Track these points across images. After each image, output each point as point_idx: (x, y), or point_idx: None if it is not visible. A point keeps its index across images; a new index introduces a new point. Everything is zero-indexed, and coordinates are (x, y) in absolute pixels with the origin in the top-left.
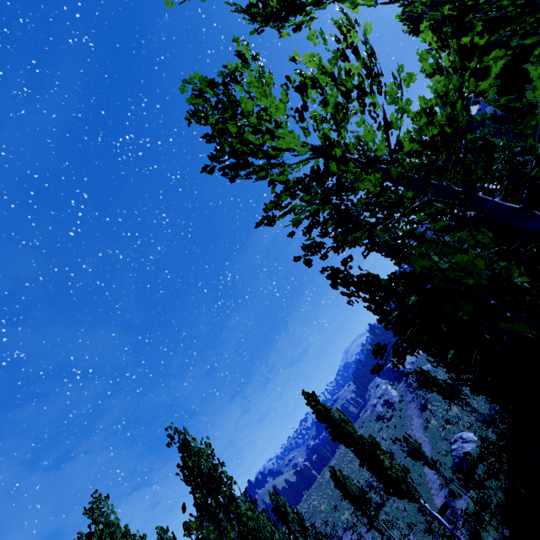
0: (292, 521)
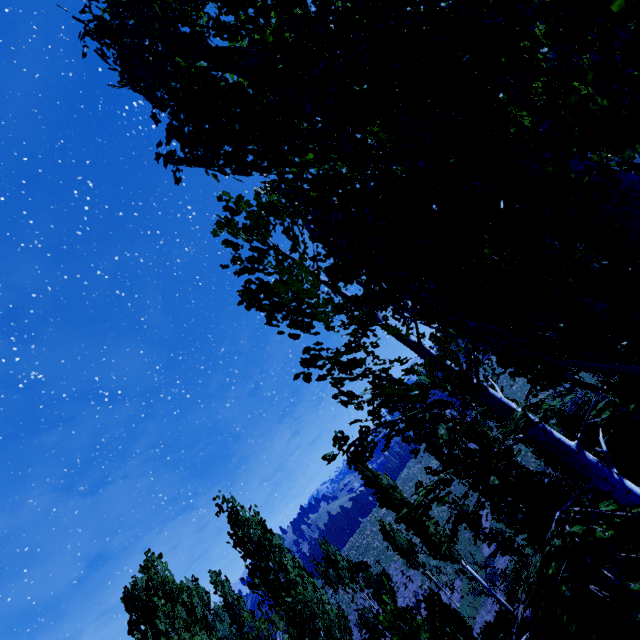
0: (342, 568)
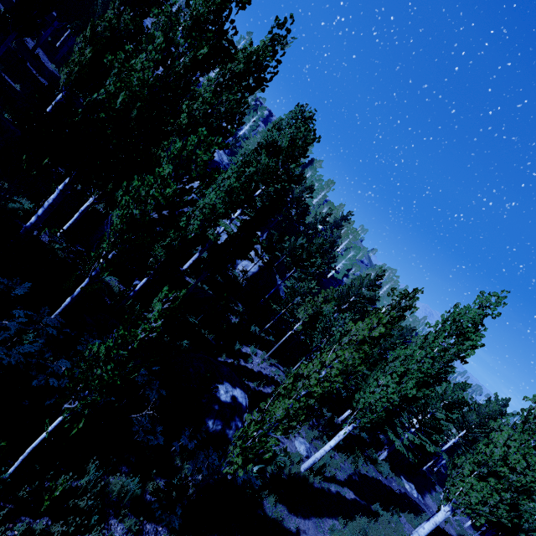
0: None
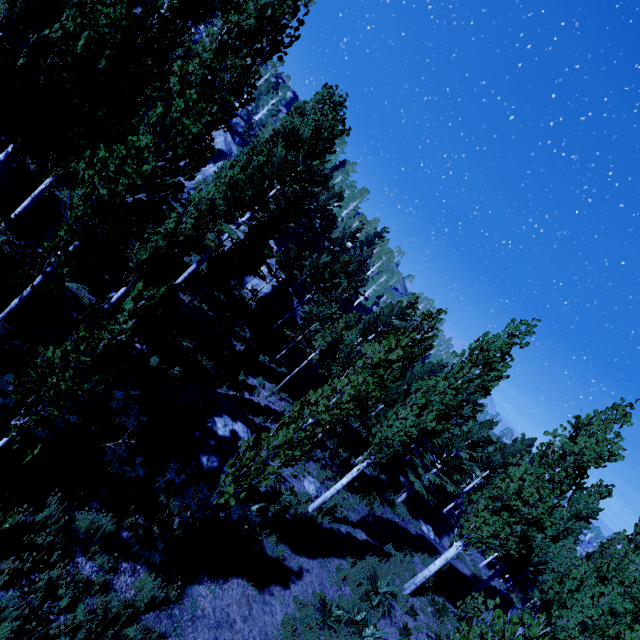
0: None
